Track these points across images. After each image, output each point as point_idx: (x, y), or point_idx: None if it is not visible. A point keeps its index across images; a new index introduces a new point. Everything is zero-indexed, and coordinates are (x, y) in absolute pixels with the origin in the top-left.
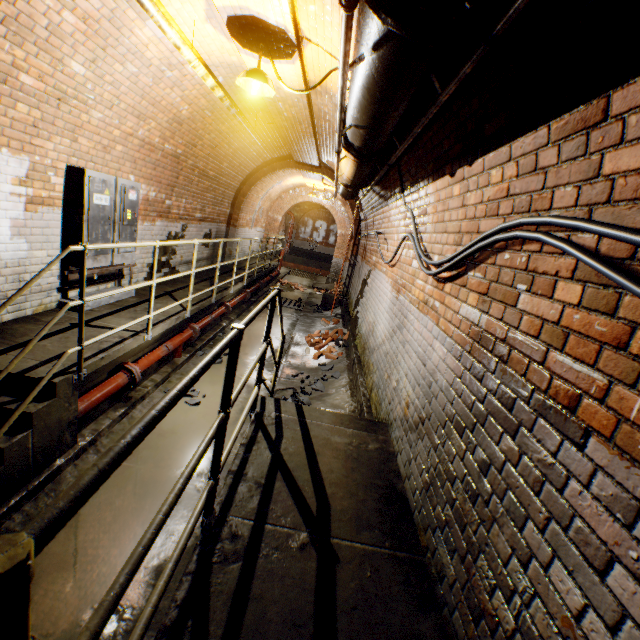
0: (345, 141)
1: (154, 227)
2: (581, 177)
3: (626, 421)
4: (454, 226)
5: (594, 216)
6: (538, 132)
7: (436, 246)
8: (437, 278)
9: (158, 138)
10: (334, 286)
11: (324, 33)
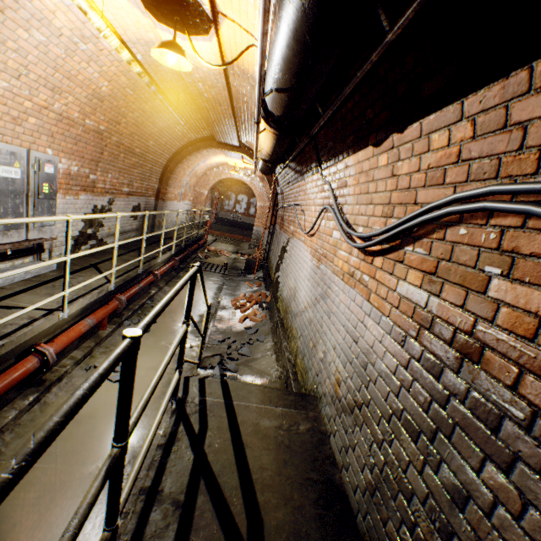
0: (265, 110)
1: (78, 201)
2: None
3: None
4: (382, 197)
5: None
6: (511, 78)
7: (360, 218)
8: (364, 250)
9: (77, 113)
10: (256, 251)
11: (239, 6)
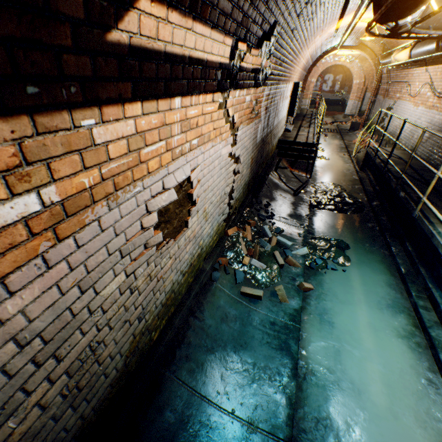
0: (409, 58)
1: None
2: None
3: None
4: None
5: None
6: None
7: (439, 87)
8: (438, 97)
9: (306, 61)
10: (349, 119)
11: None
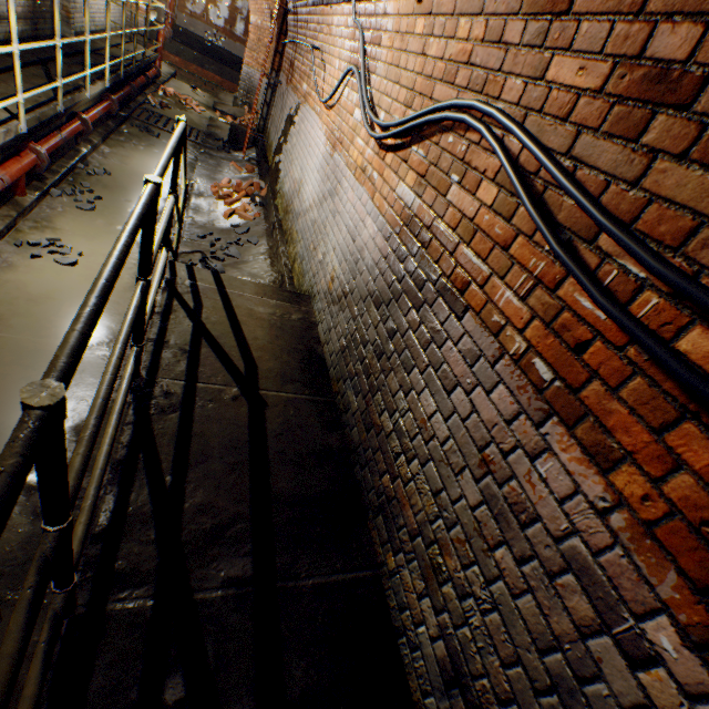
0: None
1: None
2: (531, 74)
3: (491, 303)
4: (409, 79)
5: (527, 123)
6: None
7: (385, 99)
8: (380, 143)
9: None
10: (245, 113)
11: None
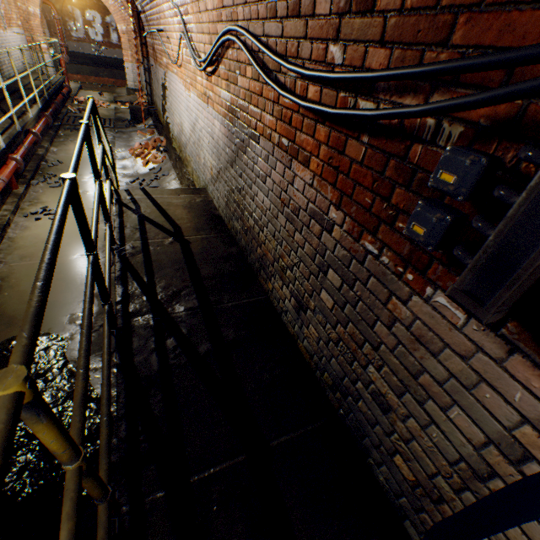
0: None
1: None
2: (243, 2)
3: (265, 126)
4: (206, 28)
5: (249, 28)
6: None
7: (201, 46)
8: (207, 73)
9: None
10: (138, 98)
11: None
